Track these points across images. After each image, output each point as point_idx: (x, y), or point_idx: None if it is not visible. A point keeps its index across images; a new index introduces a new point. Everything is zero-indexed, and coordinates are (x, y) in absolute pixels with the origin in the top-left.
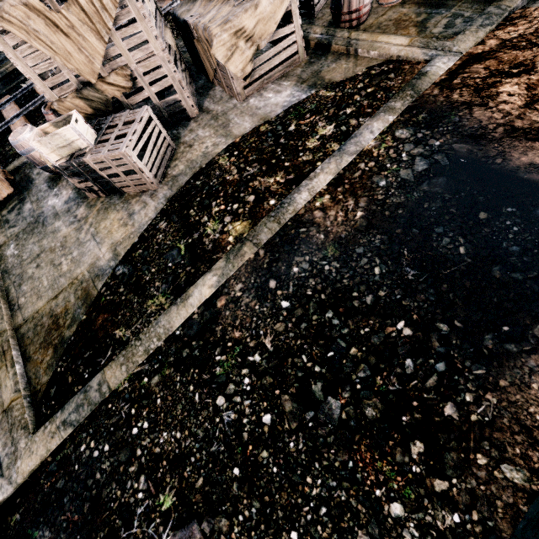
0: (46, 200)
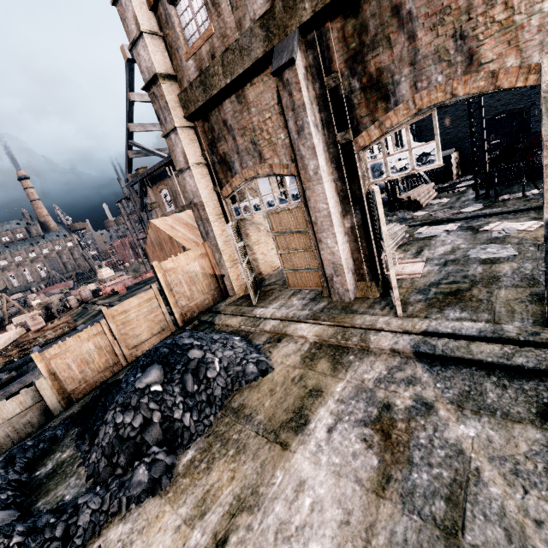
0: None
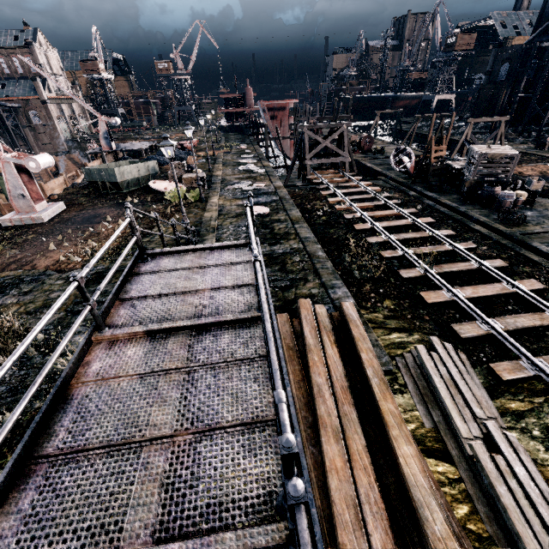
0: (526, 215)
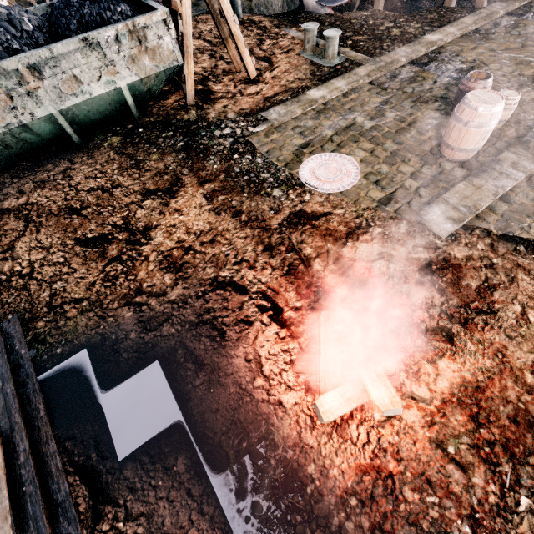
0: None
